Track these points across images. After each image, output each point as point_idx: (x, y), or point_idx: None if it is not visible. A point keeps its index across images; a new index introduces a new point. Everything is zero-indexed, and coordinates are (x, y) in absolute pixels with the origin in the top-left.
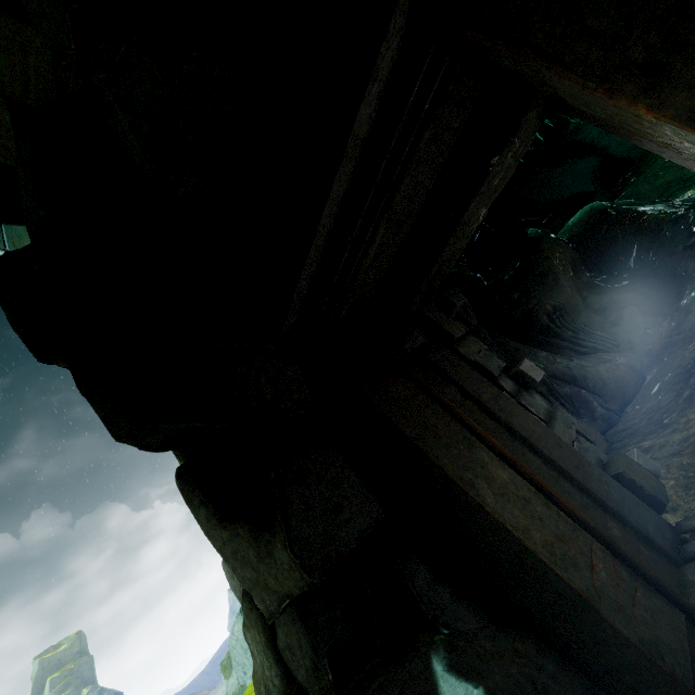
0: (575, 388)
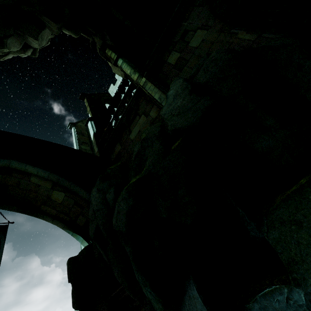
0: None
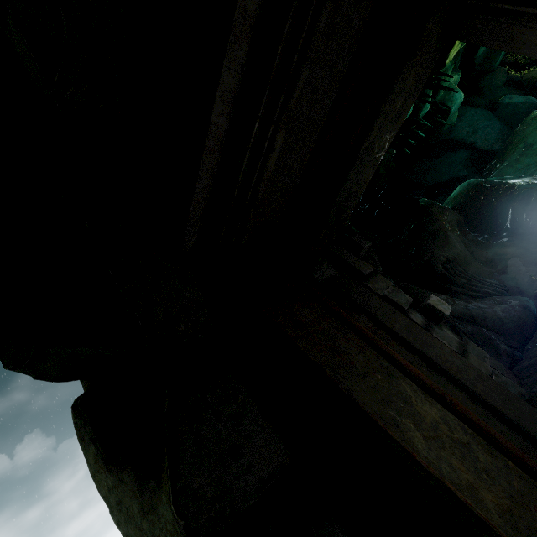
0: (475, 326)
